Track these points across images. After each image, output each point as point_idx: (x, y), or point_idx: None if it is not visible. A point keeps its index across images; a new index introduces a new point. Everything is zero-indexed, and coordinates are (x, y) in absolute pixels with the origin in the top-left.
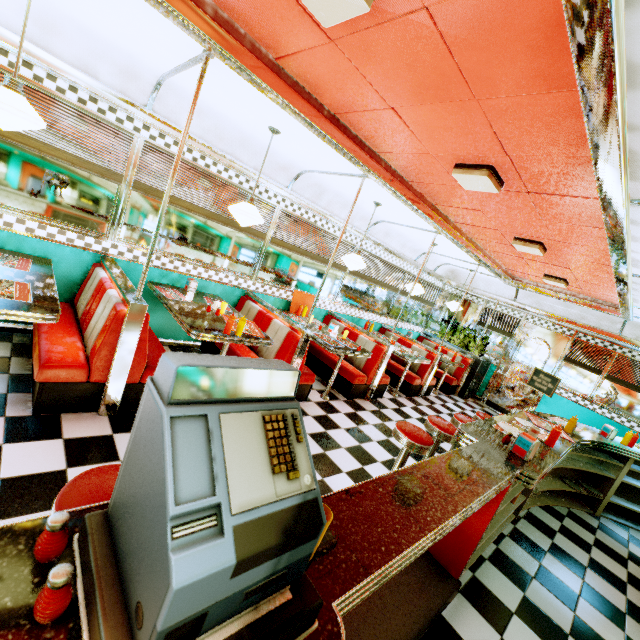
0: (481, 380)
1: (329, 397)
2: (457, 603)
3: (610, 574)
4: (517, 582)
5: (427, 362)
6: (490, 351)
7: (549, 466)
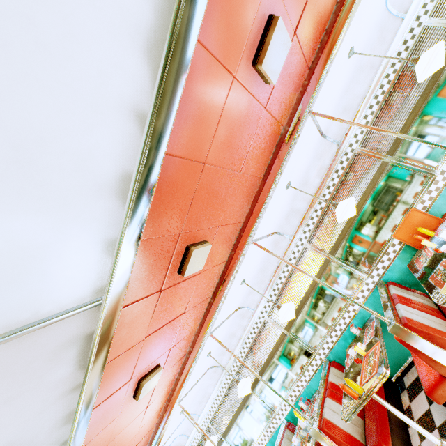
0: None
1: None
2: None
3: None
4: None
5: None
6: None
7: None
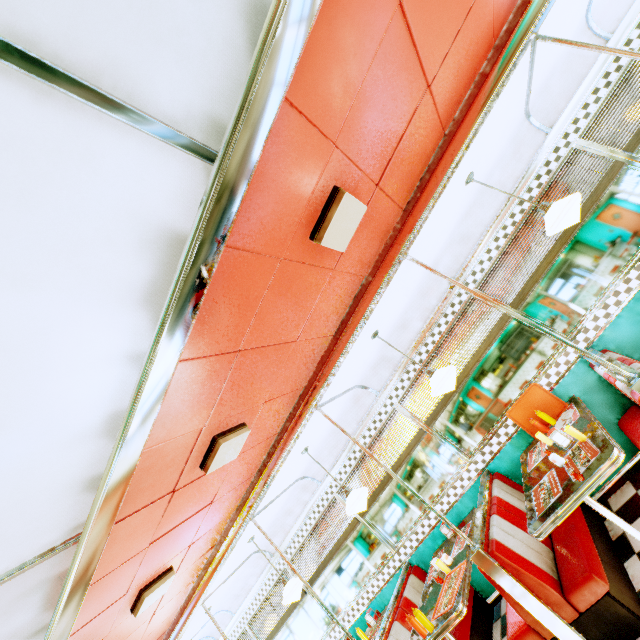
0: None
1: None
2: None
3: None
4: None
5: None
6: None
7: None
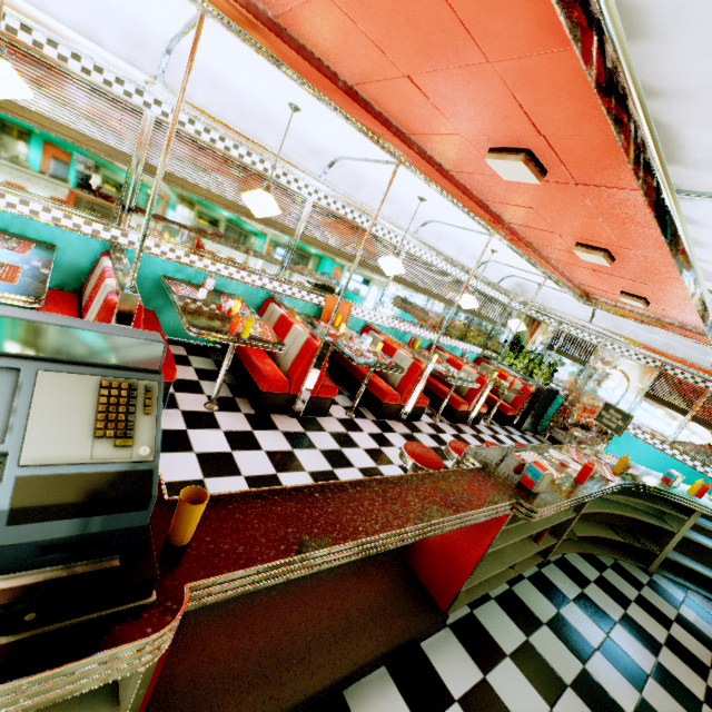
0: (544, 412)
1: (355, 415)
2: (442, 636)
3: (644, 633)
4: (523, 626)
5: (475, 386)
6: (558, 380)
7: (563, 502)
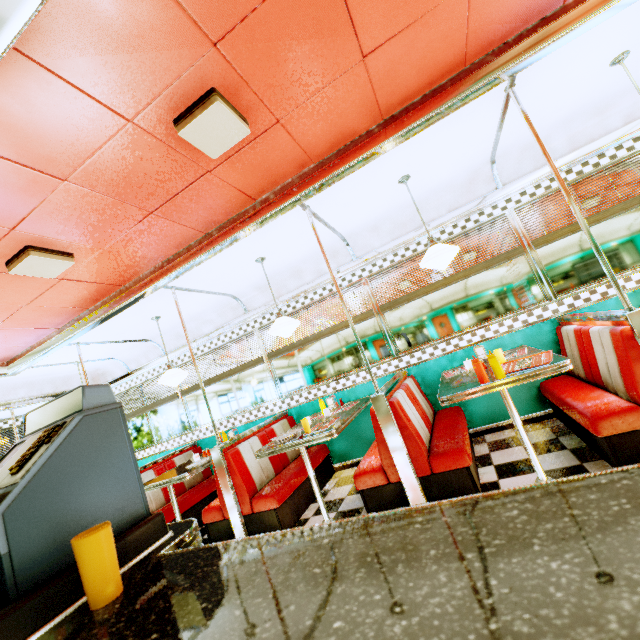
0: None
1: None
2: None
3: None
4: None
5: None
6: None
7: None
